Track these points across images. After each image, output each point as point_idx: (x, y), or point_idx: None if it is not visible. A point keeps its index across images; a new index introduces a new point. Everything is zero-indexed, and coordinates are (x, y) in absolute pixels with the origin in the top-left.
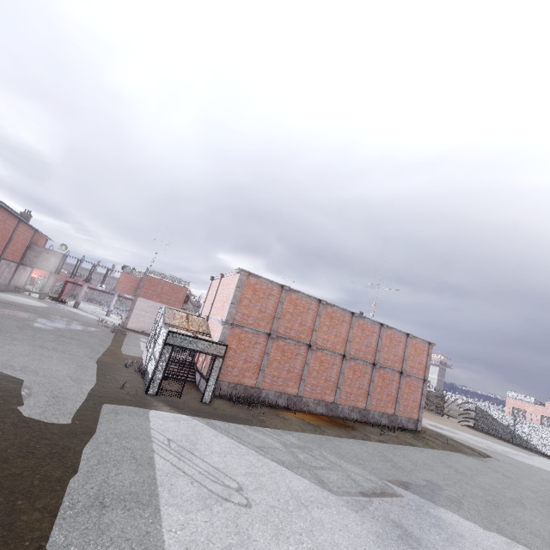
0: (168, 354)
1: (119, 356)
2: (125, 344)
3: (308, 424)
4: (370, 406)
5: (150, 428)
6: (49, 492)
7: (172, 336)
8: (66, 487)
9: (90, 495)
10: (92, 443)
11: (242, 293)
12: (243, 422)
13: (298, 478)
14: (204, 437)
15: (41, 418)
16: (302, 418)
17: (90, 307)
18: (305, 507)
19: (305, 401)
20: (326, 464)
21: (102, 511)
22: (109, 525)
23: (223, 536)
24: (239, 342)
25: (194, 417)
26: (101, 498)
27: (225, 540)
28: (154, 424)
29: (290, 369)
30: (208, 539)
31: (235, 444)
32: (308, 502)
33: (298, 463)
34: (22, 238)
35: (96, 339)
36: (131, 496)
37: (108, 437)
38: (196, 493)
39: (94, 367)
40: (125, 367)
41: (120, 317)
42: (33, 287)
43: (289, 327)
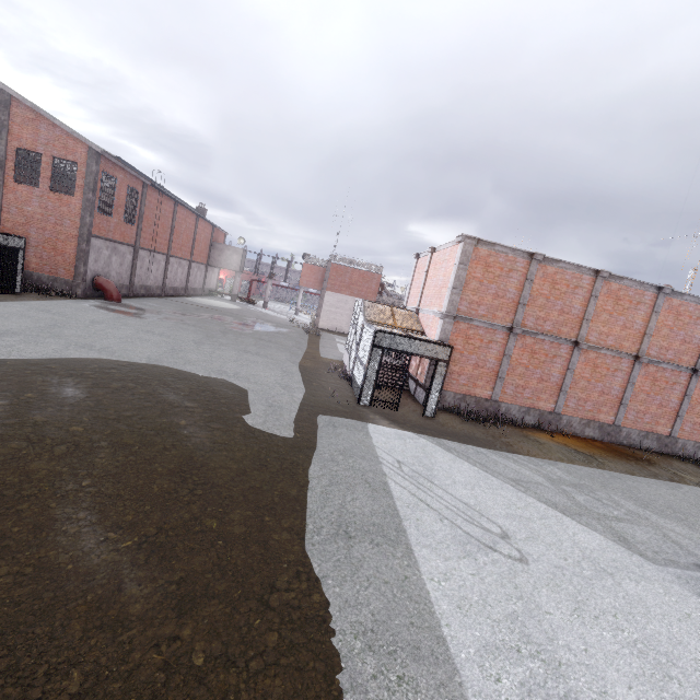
0: (377, 359)
1: (319, 360)
2: (321, 346)
3: (574, 451)
4: (680, 432)
5: (374, 446)
6: (291, 512)
7: (380, 336)
8: (306, 508)
9: (332, 521)
10: (318, 459)
11: (468, 272)
12: (483, 444)
13: (585, 530)
14: (440, 462)
15: (264, 429)
16: (563, 444)
17: (278, 306)
18: (609, 575)
19: (566, 421)
20: (622, 514)
21: (349, 543)
22: (361, 561)
23: (501, 599)
24: (466, 341)
25: (420, 434)
26: (344, 526)
27: (505, 604)
28: (377, 442)
29: (542, 377)
30: (482, 599)
31: (480, 474)
32: (611, 568)
33: (578, 508)
34: (204, 236)
35: (292, 342)
36: (376, 528)
37: (333, 454)
38: (450, 534)
39: (298, 373)
40: (328, 372)
41: (309, 316)
42: (224, 289)
43: (541, 318)
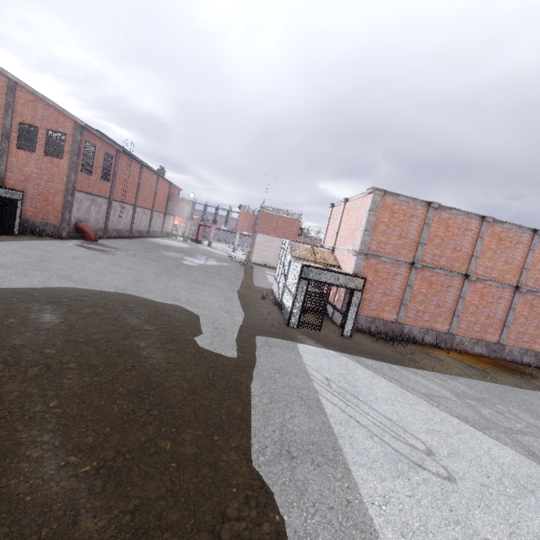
0: (303, 288)
1: (253, 288)
2: (254, 276)
3: (469, 367)
4: None
5: (305, 364)
6: (237, 430)
7: (306, 270)
8: (250, 426)
9: (275, 440)
10: (258, 377)
11: (377, 217)
12: (394, 361)
13: (497, 444)
14: (361, 378)
15: (211, 349)
16: (458, 360)
17: (219, 245)
18: (530, 493)
19: (458, 340)
20: (523, 427)
21: (292, 463)
22: (305, 483)
23: (439, 524)
24: (375, 274)
25: (341, 353)
26: (286, 445)
27: (445, 530)
28: (306, 360)
29: (438, 304)
30: (423, 524)
31: (397, 389)
32: (530, 485)
33: (486, 422)
34: (163, 191)
35: (232, 273)
36: (314, 447)
37: (270, 373)
38: (381, 452)
39: (237, 299)
40: (261, 299)
41: (243, 253)
42: (178, 232)
43: (437, 255)
